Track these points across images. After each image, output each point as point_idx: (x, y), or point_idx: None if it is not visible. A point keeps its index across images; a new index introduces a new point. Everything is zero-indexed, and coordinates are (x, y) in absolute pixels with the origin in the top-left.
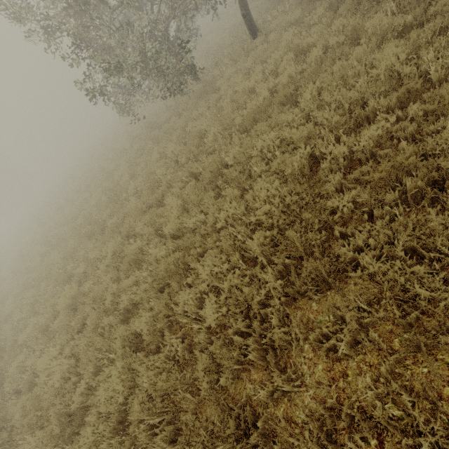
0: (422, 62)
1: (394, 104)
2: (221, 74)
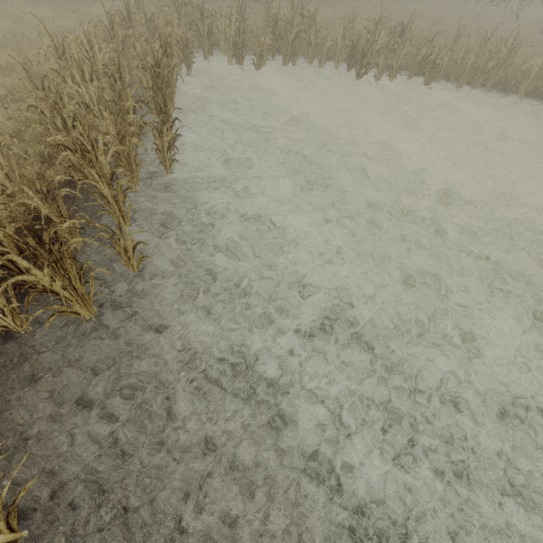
0: None
1: None
2: None
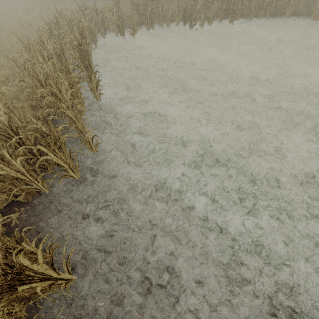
0: None
1: None
2: None
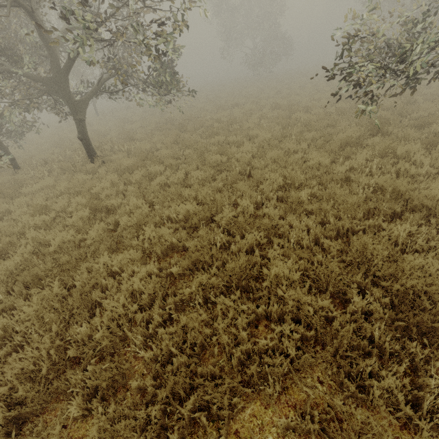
0: (151, 320)
1: (102, 382)
2: (41, 177)
